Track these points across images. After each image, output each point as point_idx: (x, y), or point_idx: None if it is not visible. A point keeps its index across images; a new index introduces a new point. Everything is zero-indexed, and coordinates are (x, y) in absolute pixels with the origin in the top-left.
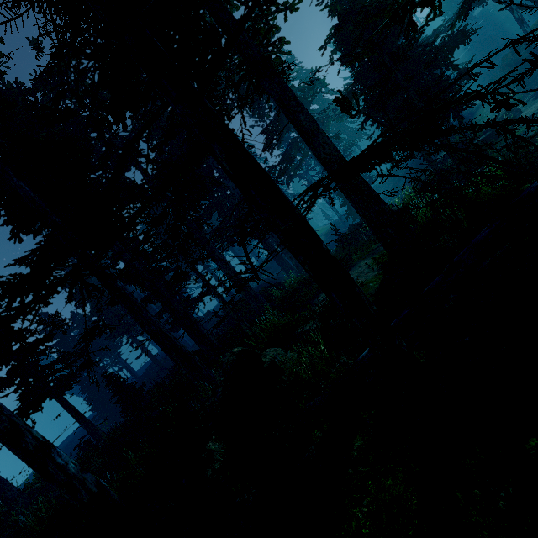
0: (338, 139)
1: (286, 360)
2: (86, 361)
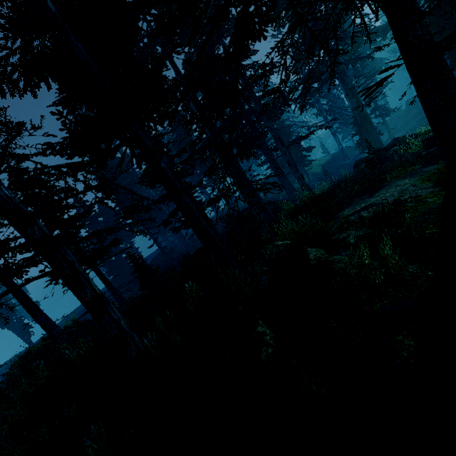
0: (362, 65)
1: (335, 260)
2: (116, 239)
